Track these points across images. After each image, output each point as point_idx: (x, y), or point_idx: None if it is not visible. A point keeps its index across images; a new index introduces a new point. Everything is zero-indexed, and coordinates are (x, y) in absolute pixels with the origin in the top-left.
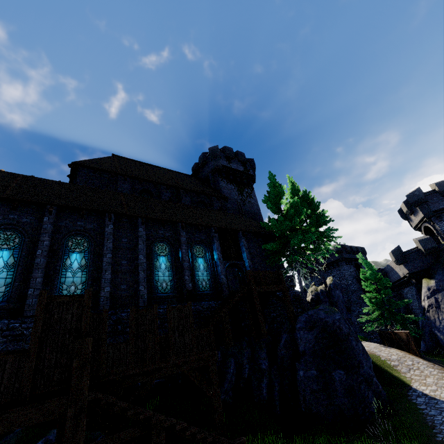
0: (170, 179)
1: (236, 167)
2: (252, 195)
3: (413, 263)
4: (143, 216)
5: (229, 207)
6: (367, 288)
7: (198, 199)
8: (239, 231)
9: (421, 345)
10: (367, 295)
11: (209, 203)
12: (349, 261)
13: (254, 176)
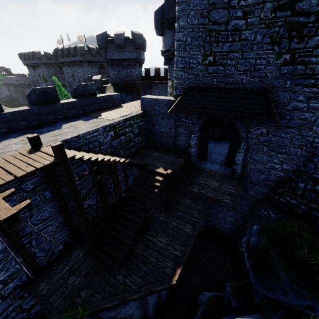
0: None
1: None
2: None
3: None
4: None
5: None
6: None
7: None
8: None
9: None
10: None
11: None
12: (94, 63)
13: None
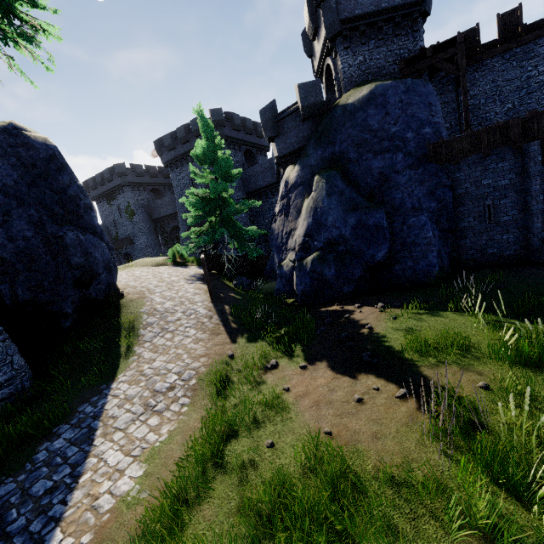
0: None
1: None
2: None
3: (286, 138)
4: None
5: None
6: (199, 178)
7: None
8: None
9: (266, 268)
10: (193, 192)
11: None
12: (237, 145)
13: None
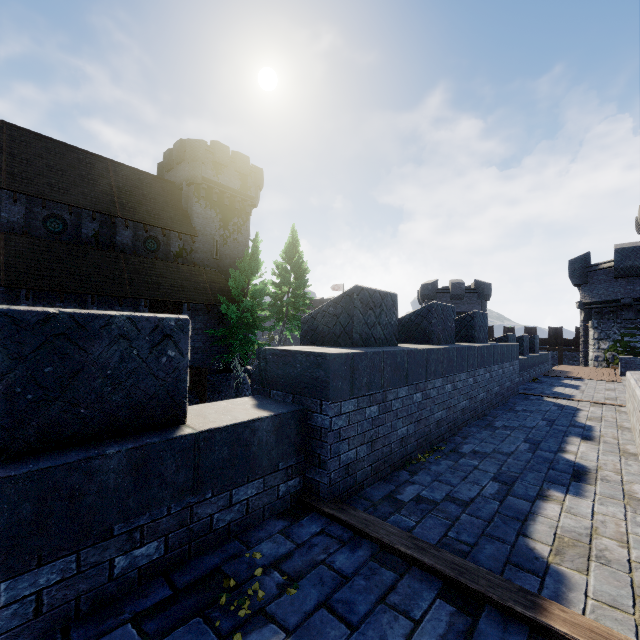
0: (105, 192)
1: (227, 182)
2: (243, 229)
3: None
4: (30, 287)
5: (197, 247)
6: None
7: (146, 233)
8: (185, 302)
9: None
10: None
11: (165, 241)
12: None
13: (255, 199)
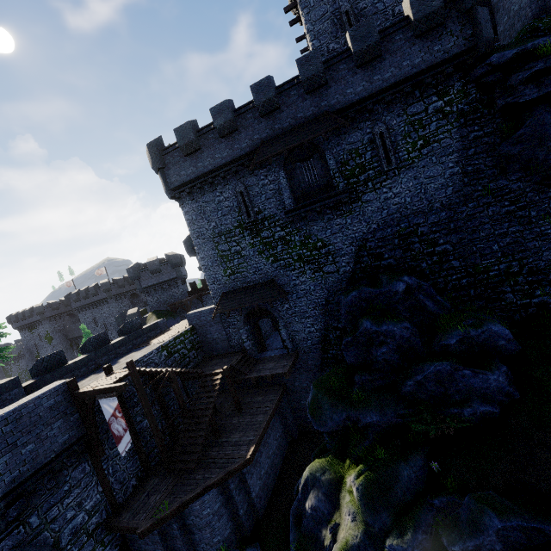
0: None
1: None
2: None
3: None
4: None
5: None
6: None
7: None
8: None
9: None
10: None
11: None
12: (124, 295)
13: None
